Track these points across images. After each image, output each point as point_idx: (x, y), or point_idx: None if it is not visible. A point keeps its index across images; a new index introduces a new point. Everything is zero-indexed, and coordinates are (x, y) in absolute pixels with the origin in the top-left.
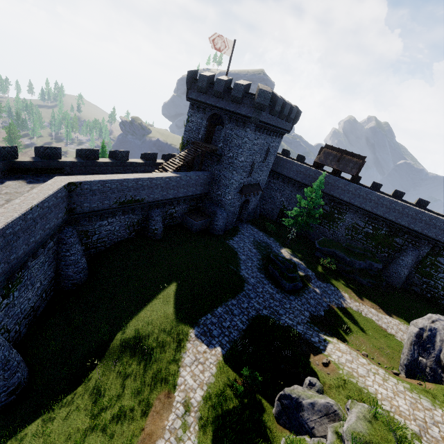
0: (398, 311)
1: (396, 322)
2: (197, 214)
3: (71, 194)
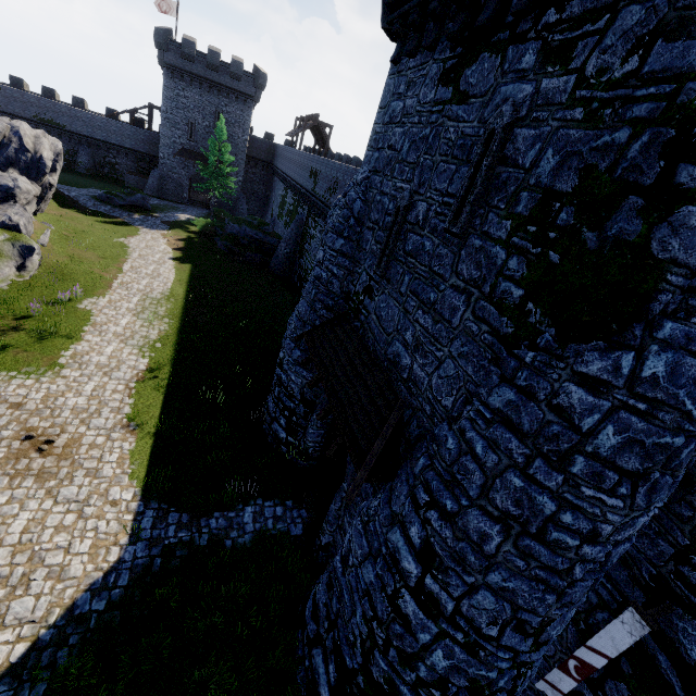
0: (198, 256)
1: (163, 248)
2: (142, 175)
3: None
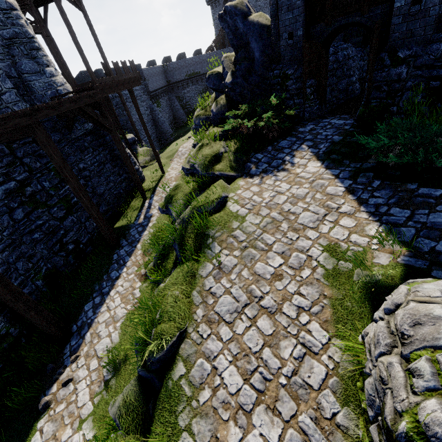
0: None
1: None
2: None
3: (165, 72)
